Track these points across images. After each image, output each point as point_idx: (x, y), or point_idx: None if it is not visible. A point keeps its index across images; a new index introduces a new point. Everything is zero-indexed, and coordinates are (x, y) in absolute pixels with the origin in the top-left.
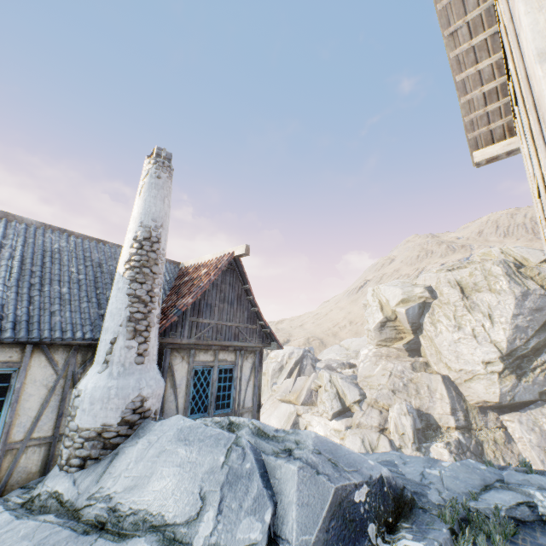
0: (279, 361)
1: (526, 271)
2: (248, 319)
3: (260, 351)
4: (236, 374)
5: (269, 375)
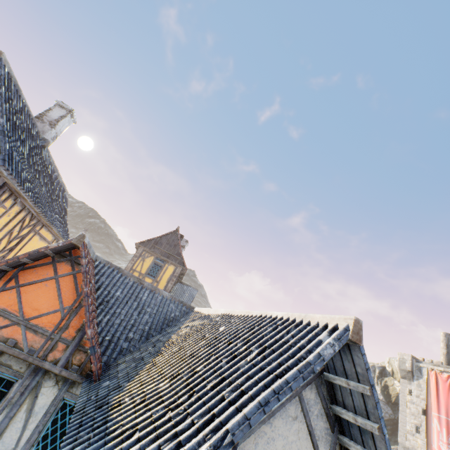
0: None
1: (388, 380)
2: None
3: None
4: None
5: None
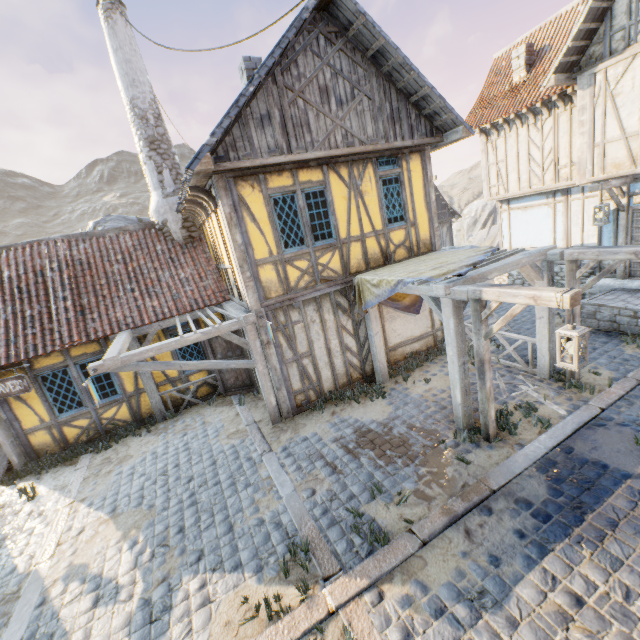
0: (472, 216)
1: None
2: (441, 209)
3: (450, 222)
4: (440, 234)
5: (463, 231)
